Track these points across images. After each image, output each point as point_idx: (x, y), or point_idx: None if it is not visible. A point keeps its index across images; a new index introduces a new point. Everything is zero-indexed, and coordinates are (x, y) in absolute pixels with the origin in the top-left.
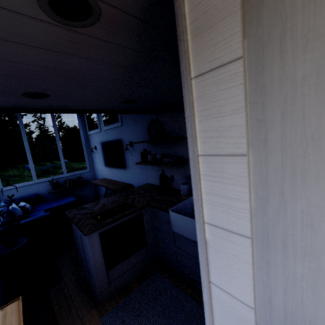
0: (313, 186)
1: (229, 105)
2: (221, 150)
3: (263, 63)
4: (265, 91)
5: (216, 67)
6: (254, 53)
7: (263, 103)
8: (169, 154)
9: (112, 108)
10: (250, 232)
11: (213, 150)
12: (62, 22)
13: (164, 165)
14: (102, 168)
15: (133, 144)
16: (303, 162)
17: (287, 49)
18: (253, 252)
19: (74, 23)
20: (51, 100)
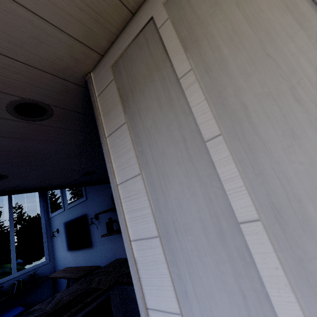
0: (172, 179)
1: (126, 147)
2: (128, 176)
3: (135, 123)
4: (139, 136)
5: (116, 129)
6: (130, 119)
7: (140, 142)
8: None
9: (74, 182)
10: (156, 231)
11: (124, 178)
12: (24, 119)
13: None
14: (65, 255)
15: (99, 217)
16: (164, 168)
17: (141, 116)
18: (164, 249)
19: (34, 118)
20: (9, 181)
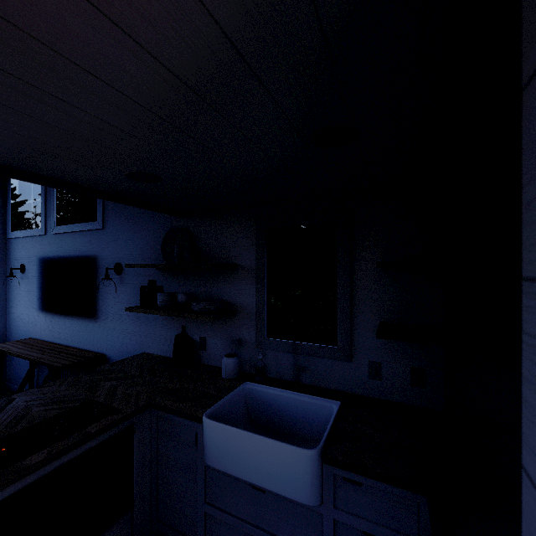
0: None
1: None
2: None
3: None
4: None
5: None
6: None
7: None
8: (203, 295)
9: (98, 184)
10: None
11: None
12: None
13: (195, 317)
14: (32, 316)
15: (124, 270)
16: None
17: None
18: None
19: None
20: None
